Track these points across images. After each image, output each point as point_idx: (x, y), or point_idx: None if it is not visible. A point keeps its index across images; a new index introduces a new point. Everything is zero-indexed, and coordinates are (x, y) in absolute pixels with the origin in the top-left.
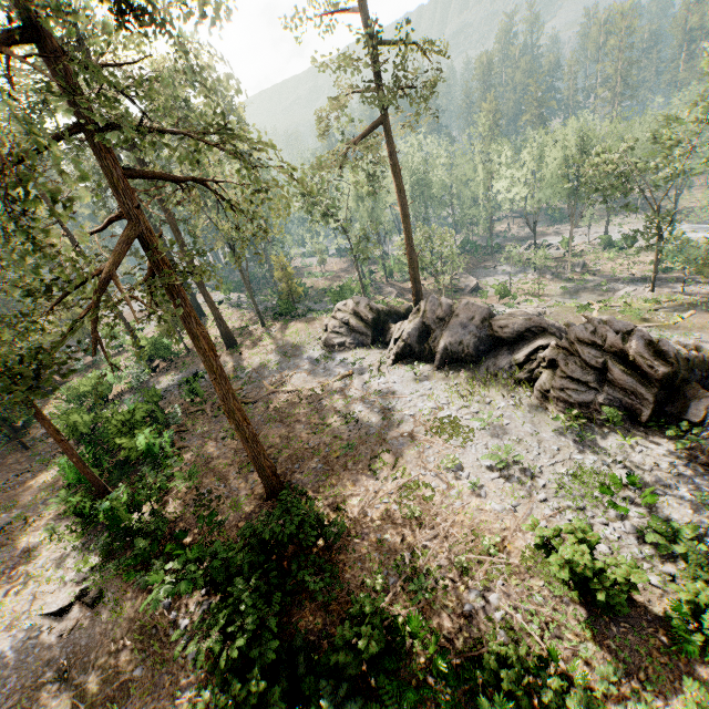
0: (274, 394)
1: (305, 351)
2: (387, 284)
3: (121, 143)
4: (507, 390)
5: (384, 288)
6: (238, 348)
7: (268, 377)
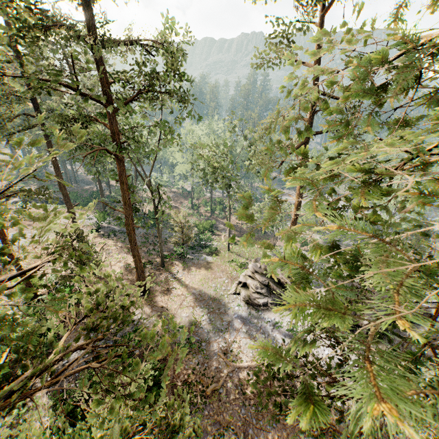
0: (236, 371)
1: (229, 307)
2: (211, 217)
3: (120, 105)
4: (430, 367)
5: (218, 224)
6: (152, 295)
7: (212, 342)
